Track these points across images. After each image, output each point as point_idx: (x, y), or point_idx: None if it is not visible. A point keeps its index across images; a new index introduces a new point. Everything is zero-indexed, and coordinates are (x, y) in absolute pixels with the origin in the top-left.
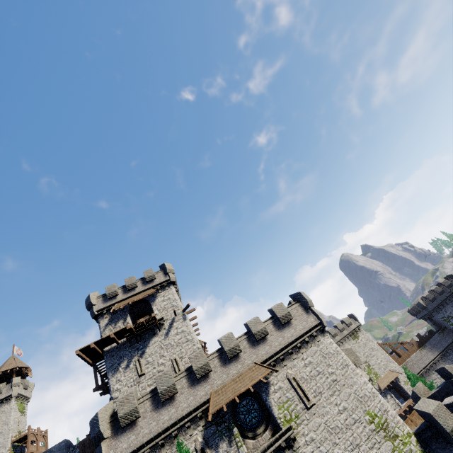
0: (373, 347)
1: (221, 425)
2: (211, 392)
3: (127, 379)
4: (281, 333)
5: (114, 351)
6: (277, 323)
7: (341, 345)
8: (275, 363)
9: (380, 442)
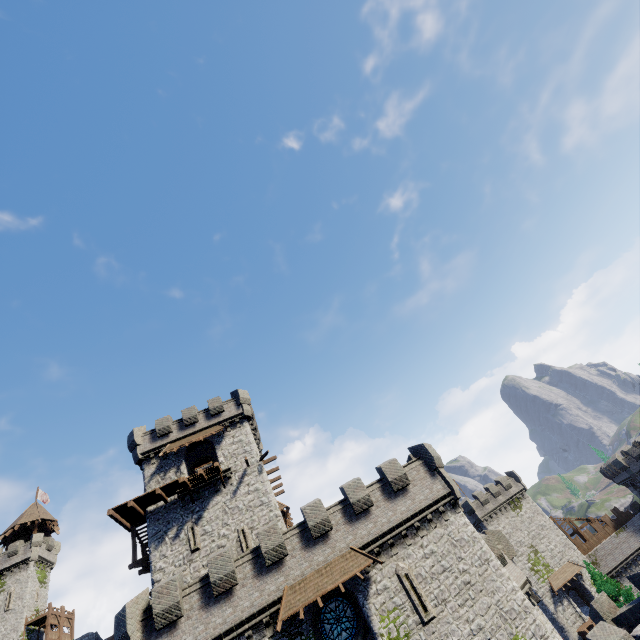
0: (543, 523)
1: (296, 637)
2: (285, 587)
3: (174, 555)
4: (392, 504)
5: (160, 512)
6: (388, 488)
7: (494, 517)
8: (381, 549)
9: None
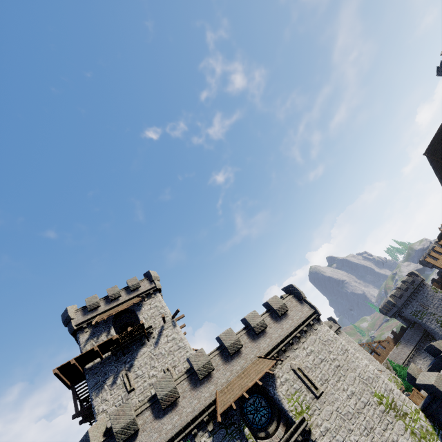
0: (354, 347)
1: (231, 427)
2: (217, 392)
3: (114, 398)
4: (279, 324)
5: (97, 367)
6: (274, 315)
7: None
8: (278, 355)
9: (392, 422)
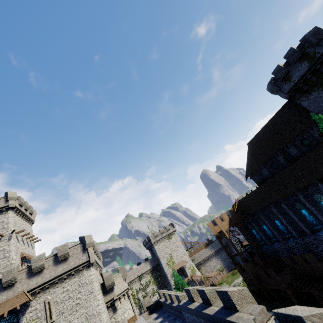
0: (178, 245)
1: None
2: None
3: None
4: (56, 267)
5: None
6: (57, 259)
7: (159, 242)
8: (42, 290)
9: None
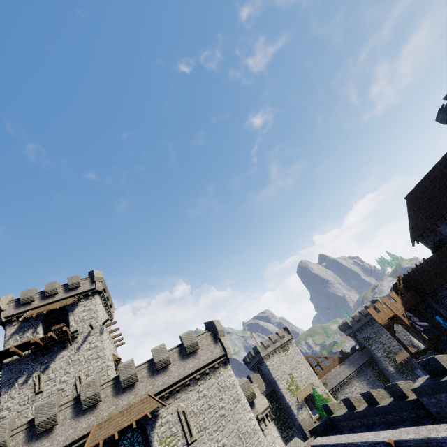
0: (299, 360)
1: None
2: (94, 425)
3: (21, 397)
4: (184, 362)
5: (14, 364)
6: (183, 351)
7: (271, 356)
8: (170, 394)
9: None
